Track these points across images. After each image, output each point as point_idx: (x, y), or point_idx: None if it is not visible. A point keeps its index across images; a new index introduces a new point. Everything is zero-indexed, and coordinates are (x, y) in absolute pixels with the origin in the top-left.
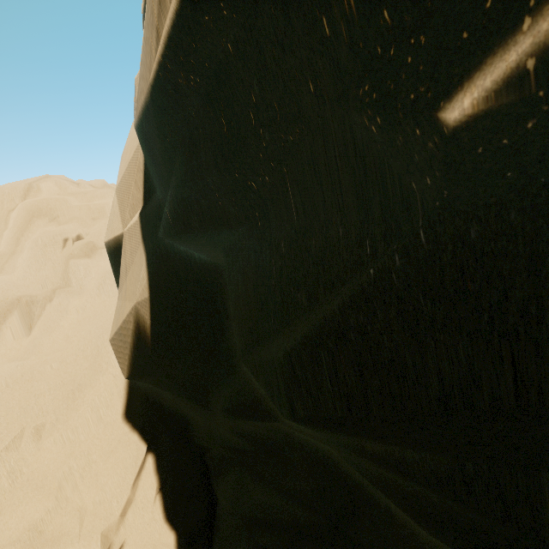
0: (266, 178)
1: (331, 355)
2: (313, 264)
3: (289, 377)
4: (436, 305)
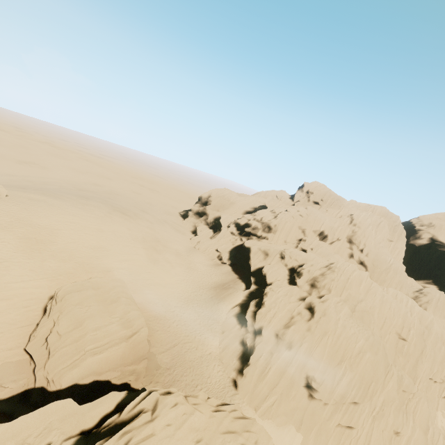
0: (442, 245)
1: (442, 248)
2: (442, 247)
3: (440, 248)
4: (444, 248)
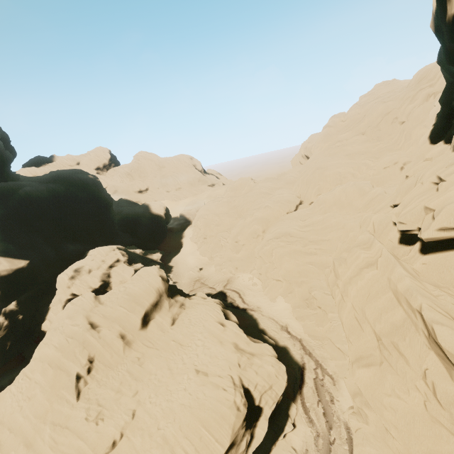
0: None
1: None
2: None
3: None
4: None
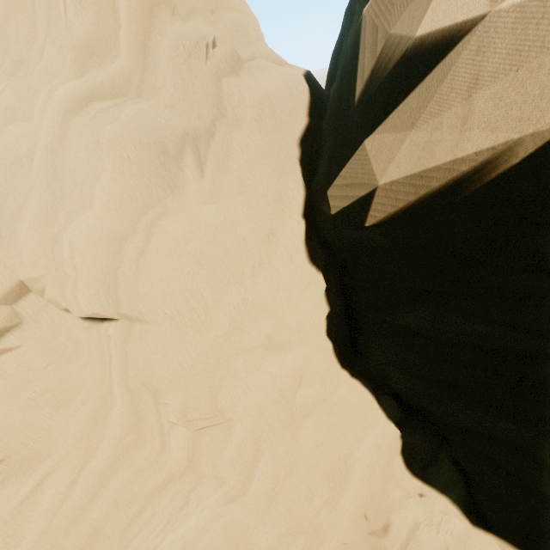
0: None
1: None
2: None
3: None
4: None
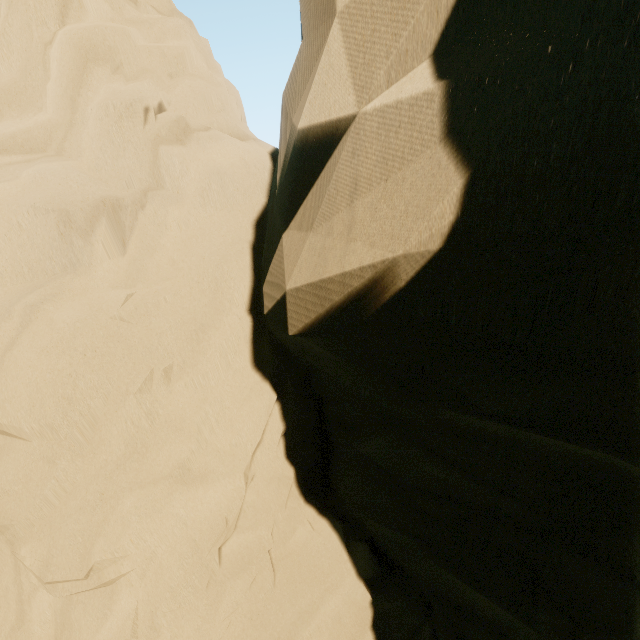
0: None
1: None
2: None
3: None
4: None
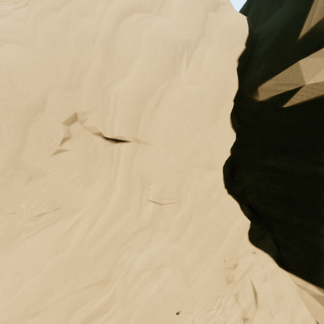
0: None
1: None
2: None
3: None
4: None
